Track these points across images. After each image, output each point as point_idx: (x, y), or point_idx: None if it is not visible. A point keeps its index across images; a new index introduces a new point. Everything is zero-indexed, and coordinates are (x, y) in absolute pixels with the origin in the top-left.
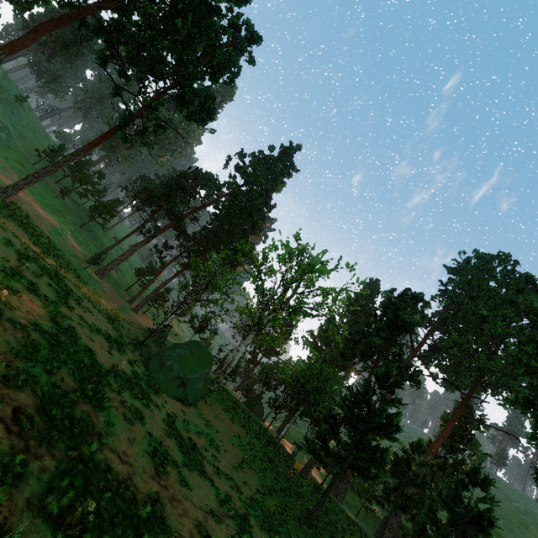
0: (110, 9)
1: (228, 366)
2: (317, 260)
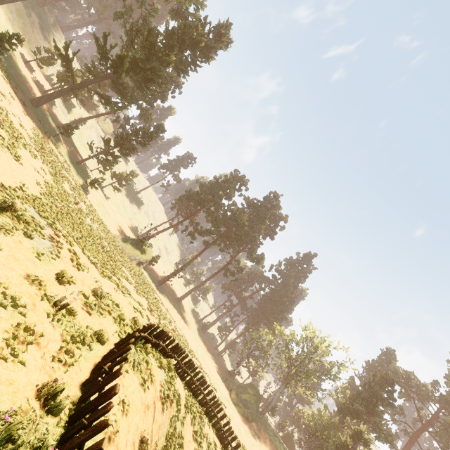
0: (226, 237)
1: (269, 403)
2: (324, 340)
